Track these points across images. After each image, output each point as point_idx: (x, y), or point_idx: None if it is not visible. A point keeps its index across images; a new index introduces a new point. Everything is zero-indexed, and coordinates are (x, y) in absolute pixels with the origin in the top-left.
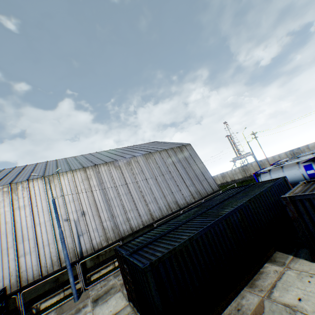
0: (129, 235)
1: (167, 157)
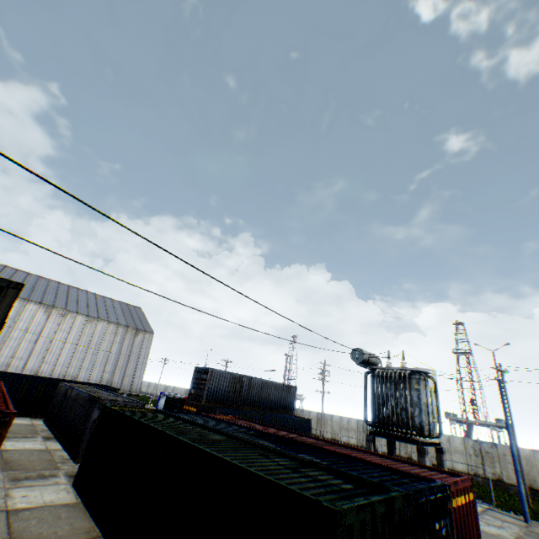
0: None
1: (113, 332)
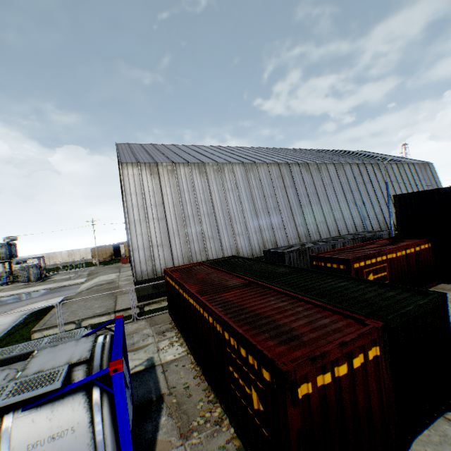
0: (394, 230)
1: (413, 171)
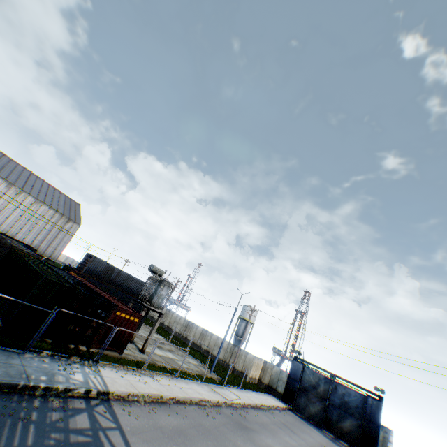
0: None
1: (51, 215)
